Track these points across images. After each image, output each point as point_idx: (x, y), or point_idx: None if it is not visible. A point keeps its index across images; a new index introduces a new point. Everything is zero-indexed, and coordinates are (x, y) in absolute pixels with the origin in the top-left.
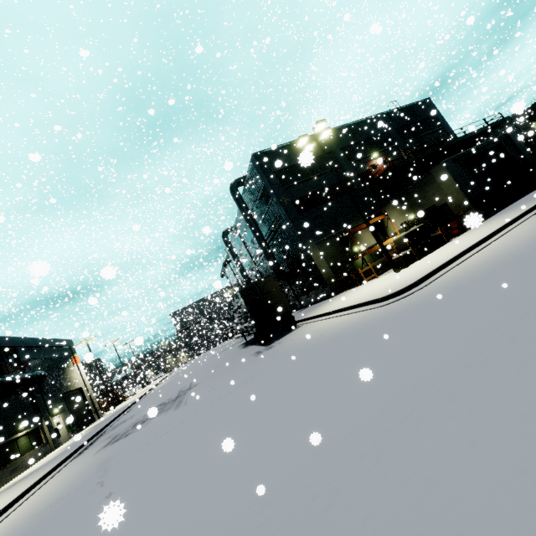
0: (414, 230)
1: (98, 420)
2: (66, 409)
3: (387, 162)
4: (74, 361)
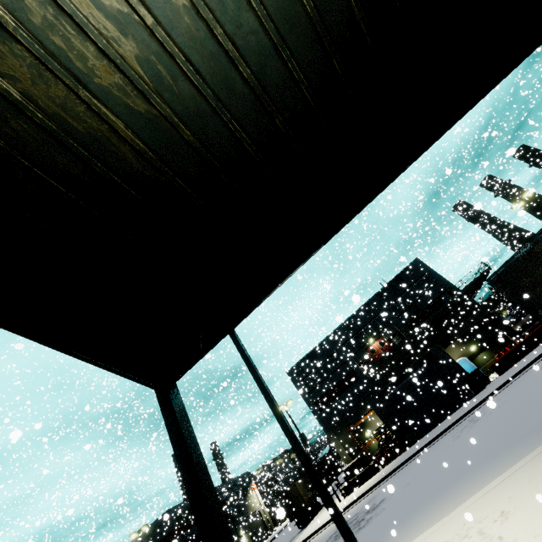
0: (350, 465)
1: (267, 539)
2: (249, 530)
3: (384, 343)
4: (252, 488)
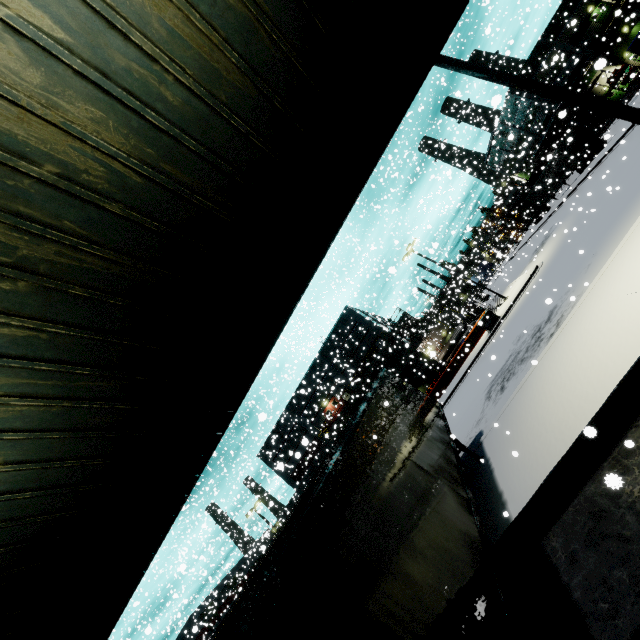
0: None
1: None
2: None
3: (336, 402)
4: None
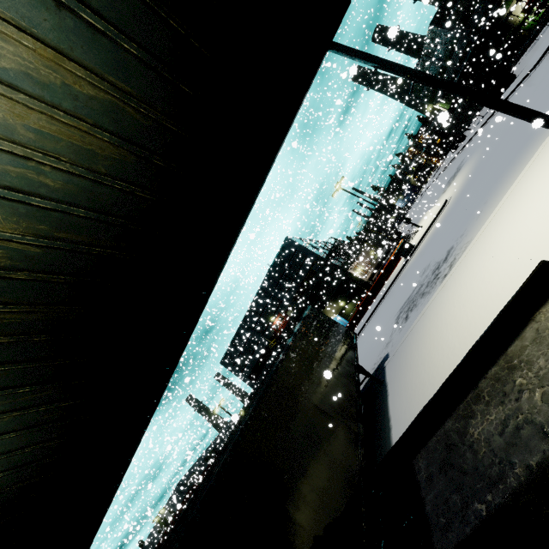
0: None
1: None
2: None
3: (282, 318)
4: None
